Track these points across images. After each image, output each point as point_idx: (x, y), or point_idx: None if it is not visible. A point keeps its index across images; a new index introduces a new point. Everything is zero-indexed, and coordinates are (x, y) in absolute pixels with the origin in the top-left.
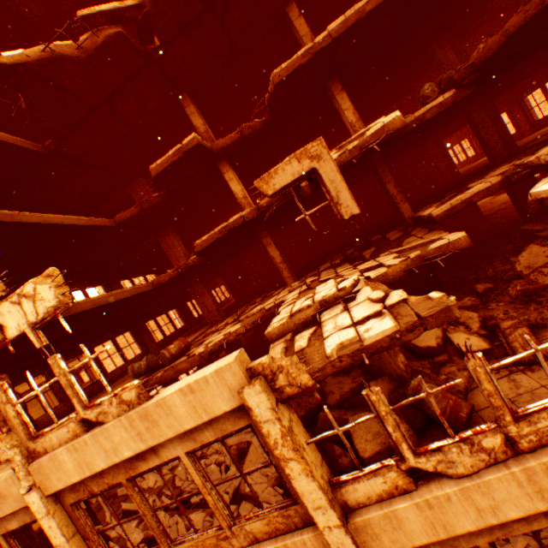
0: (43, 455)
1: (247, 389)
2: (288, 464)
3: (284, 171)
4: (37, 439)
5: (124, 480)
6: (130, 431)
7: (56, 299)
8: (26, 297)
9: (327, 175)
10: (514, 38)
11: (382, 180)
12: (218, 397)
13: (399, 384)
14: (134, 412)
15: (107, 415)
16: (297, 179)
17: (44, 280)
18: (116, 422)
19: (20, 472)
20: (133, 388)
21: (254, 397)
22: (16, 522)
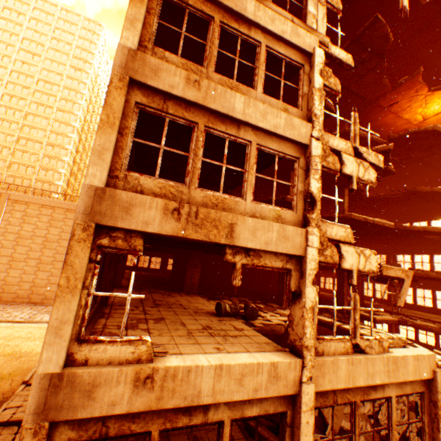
0: (318, 355)
1: (438, 371)
2: (440, 421)
3: (394, 271)
4: (321, 341)
5: (358, 401)
6: (384, 366)
7: (375, 268)
8: (363, 254)
9: (405, 284)
10: (424, 277)
11: (343, 283)
12: (425, 369)
13: (399, 401)
14: (391, 356)
15: (370, 349)
16: (394, 277)
17: (373, 254)
18: (380, 356)
19: (309, 361)
20: (386, 340)
21: (439, 377)
22: (256, 409)
